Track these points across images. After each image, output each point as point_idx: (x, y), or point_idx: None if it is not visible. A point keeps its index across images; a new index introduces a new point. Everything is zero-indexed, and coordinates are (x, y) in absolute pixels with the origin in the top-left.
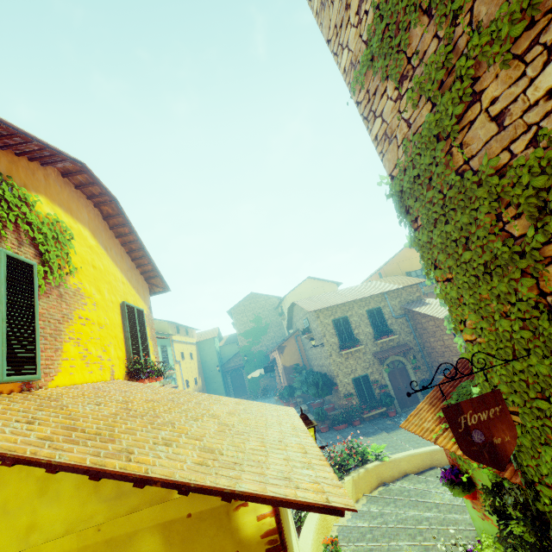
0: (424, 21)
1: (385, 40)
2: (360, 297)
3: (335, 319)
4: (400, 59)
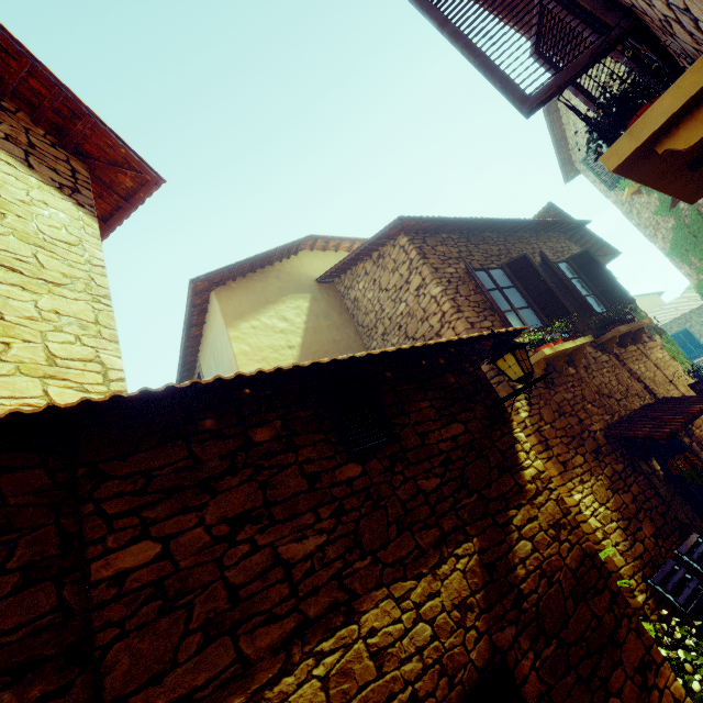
0: (693, 257)
1: (679, 254)
2: (697, 307)
3: (671, 335)
4: (687, 261)
